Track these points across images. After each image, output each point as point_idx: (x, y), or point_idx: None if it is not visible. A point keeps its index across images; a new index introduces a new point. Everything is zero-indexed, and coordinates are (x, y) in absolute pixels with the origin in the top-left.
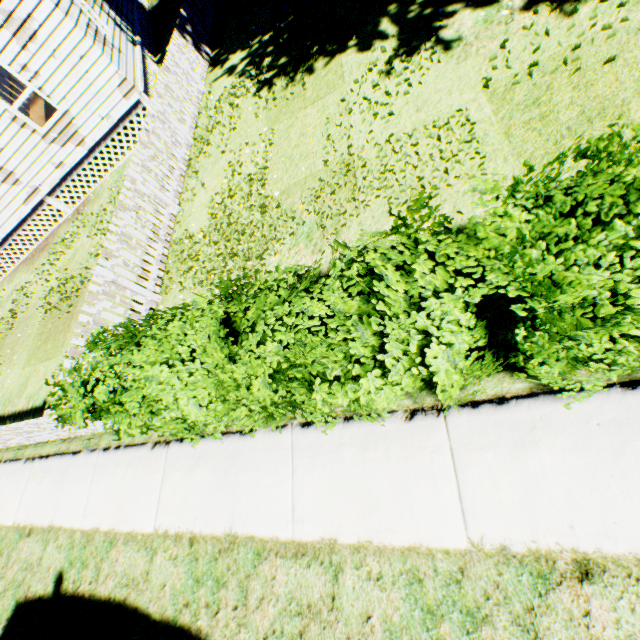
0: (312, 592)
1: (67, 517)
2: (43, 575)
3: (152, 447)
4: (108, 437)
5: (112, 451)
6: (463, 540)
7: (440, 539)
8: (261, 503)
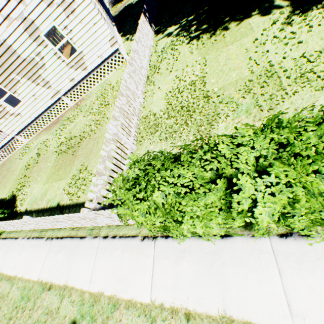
0: None
1: (77, 281)
2: (60, 321)
3: (141, 239)
4: (106, 229)
5: (109, 239)
6: None
7: None
8: (252, 294)
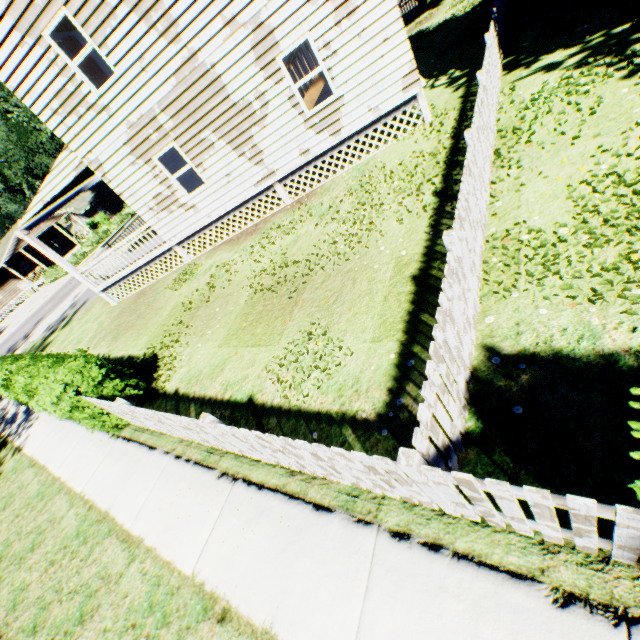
0: None
1: (306, 638)
2: None
3: (556, 601)
4: (399, 512)
5: (415, 547)
6: None
7: None
8: None
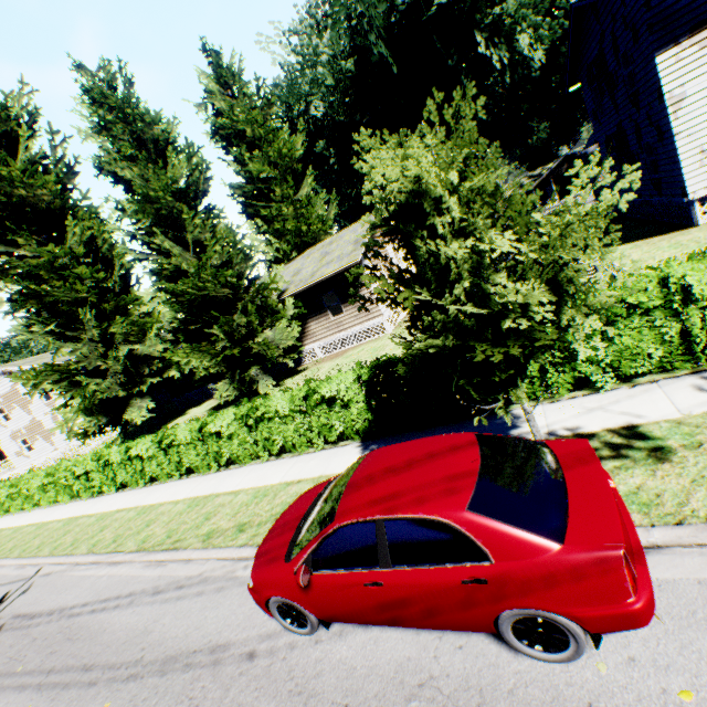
0: None
1: None
2: None
3: None
4: None
5: None
6: None
7: None
8: None
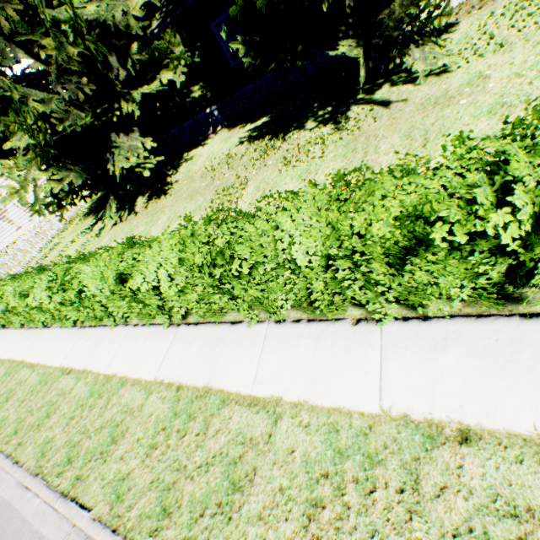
0: None
1: None
2: None
3: None
4: None
5: None
6: None
7: None
8: None
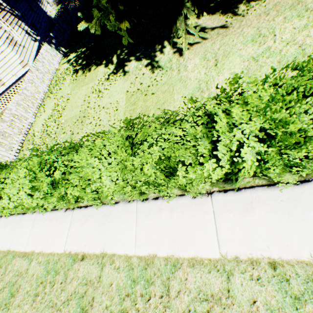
0: (23, 268)
1: None
2: None
3: None
4: None
5: None
6: (63, 250)
7: (58, 250)
8: (20, 239)
